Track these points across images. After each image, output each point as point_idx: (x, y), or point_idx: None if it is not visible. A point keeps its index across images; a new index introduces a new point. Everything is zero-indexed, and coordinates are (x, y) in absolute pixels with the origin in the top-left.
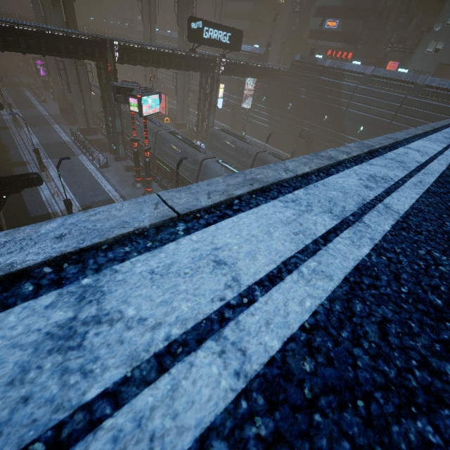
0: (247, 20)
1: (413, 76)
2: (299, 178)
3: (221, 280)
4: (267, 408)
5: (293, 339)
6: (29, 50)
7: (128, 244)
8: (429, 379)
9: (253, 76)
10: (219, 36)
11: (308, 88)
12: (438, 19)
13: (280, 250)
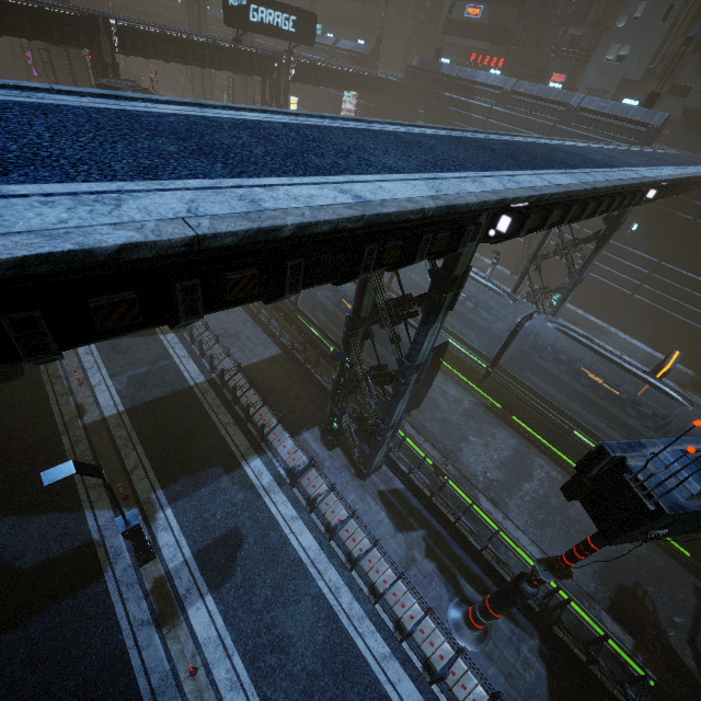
0: (359, 2)
1: (565, 94)
2: None
3: None
4: None
5: None
6: None
7: None
8: None
9: (346, 87)
10: (277, 21)
11: (428, 109)
12: (623, 9)
13: None
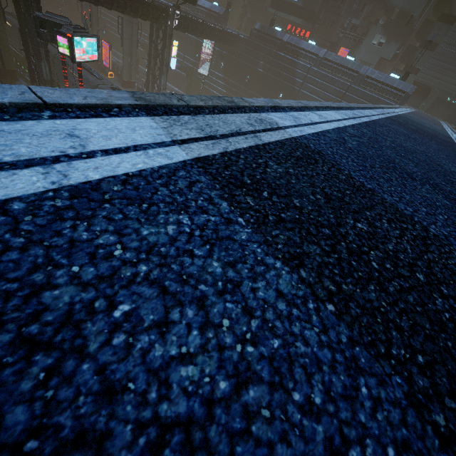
0: None
1: (357, 65)
2: (191, 109)
3: (68, 144)
4: (69, 198)
5: (114, 177)
6: None
7: None
8: (206, 205)
9: (210, 38)
10: None
11: (266, 61)
12: (384, 12)
13: (136, 140)
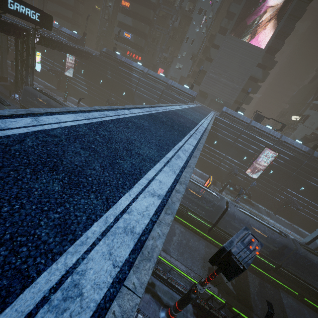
0: (70, 10)
1: (166, 79)
2: None
3: None
4: None
5: None
6: None
7: None
8: None
9: (69, 53)
10: (27, 12)
11: (112, 72)
12: (179, 52)
13: None
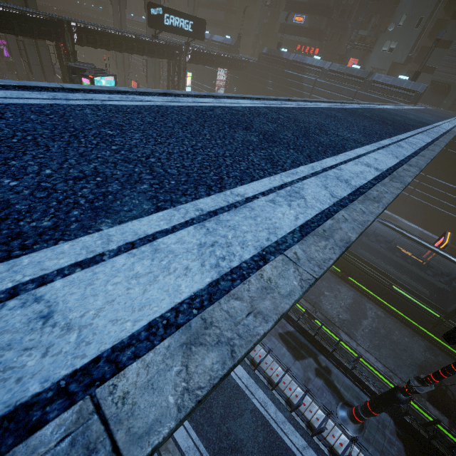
0: (222, 11)
1: (363, 72)
2: (67, 90)
3: None
4: None
5: None
6: None
7: None
8: None
9: (221, 66)
10: (181, 24)
11: (274, 80)
12: (391, 20)
13: None
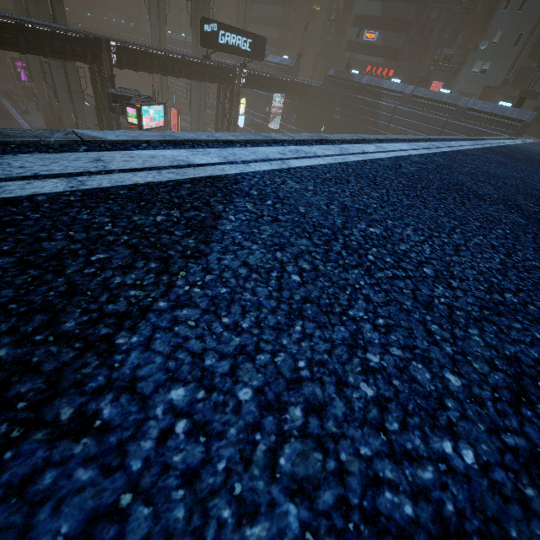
0: (276, 27)
1: (455, 97)
2: (221, 143)
3: (93, 165)
4: (81, 196)
5: (123, 186)
6: (4, 46)
7: (33, 148)
8: (202, 206)
9: (280, 91)
10: (238, 42)
11: (343, 107)
12: (484, 36)
13: (154, 163)
